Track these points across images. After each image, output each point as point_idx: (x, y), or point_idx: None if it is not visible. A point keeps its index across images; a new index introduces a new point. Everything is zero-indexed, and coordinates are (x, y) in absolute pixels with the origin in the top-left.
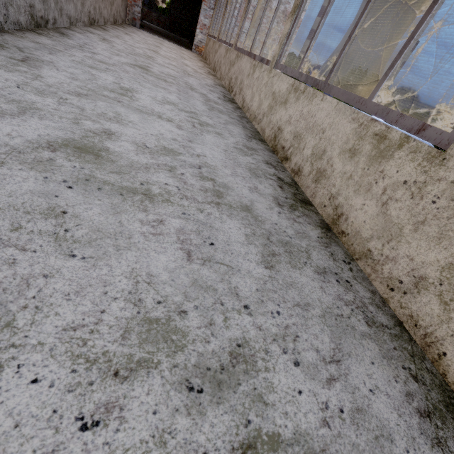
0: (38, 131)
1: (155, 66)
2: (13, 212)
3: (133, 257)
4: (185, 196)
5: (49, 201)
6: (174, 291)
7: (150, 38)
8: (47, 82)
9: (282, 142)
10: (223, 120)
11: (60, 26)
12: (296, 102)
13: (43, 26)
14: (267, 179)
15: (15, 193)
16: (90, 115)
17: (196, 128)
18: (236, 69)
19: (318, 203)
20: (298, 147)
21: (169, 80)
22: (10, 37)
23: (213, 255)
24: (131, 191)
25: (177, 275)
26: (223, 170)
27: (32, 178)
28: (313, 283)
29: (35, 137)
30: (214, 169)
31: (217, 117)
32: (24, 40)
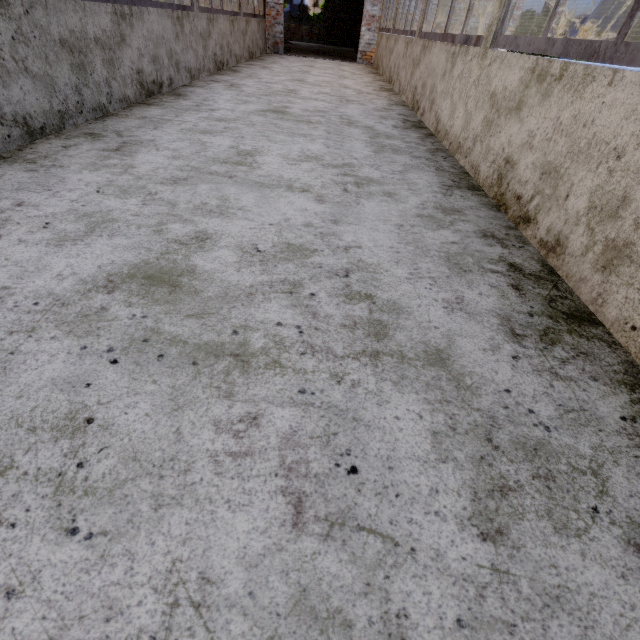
0: (101, 259)
1: (297, 103)
2: (13, 431)
3: (180, 527)
4: (311, 346)
5: (73, 397)
6: (249, 634)
7: (296, 64)
8: (138, 173)
9: (516, 186)
10: (398, 167)
11: (178, 86)
12: (542, 102)
13: (157, 93)
14: (485, 274)
15: (29, 388)
16: (182, 212)
17: (348, 192)
18: (423, 71)
19: (614, 318)
20: (552, 194)
21: (315, 119)
22: (112, 121)
23: (352, 503)
24: (213, 351)
25: (264, 577)
26: (393, 271)
27: (63, 352)
28: (626, 588)
29: (93, 271)
30: (374, 273)
31: (388, 162)
32: (128, 119)
